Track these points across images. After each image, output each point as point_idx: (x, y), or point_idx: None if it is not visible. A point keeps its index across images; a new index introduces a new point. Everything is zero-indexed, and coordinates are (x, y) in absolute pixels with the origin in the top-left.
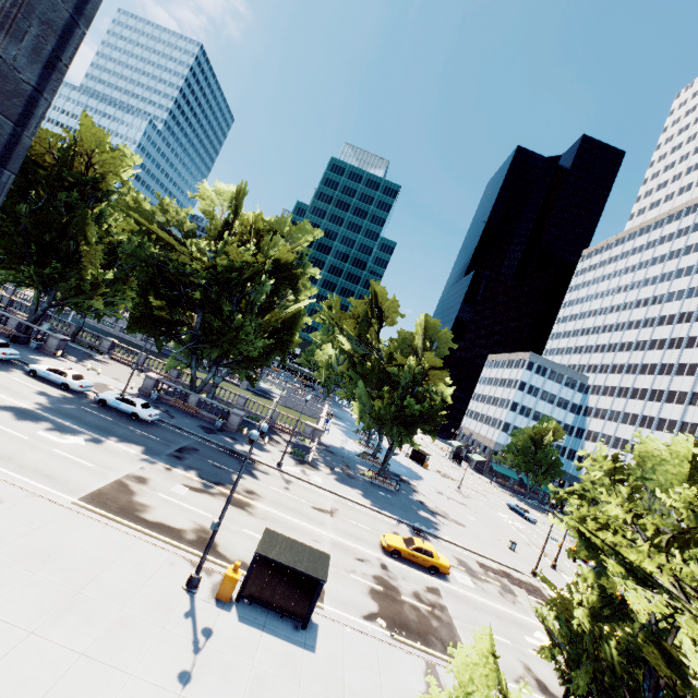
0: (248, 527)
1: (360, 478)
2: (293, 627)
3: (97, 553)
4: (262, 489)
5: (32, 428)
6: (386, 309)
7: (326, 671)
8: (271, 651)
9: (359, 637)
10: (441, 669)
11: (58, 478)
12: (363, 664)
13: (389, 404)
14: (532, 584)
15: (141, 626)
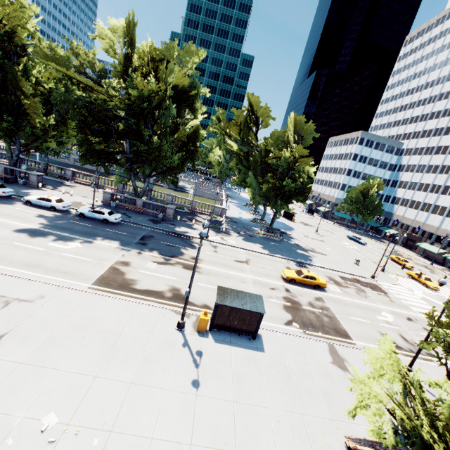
0: (200, 281)
1: (257, 236)
2: (247, 339)
3: (116, 318)
4: (201, 255)
5: (43, 241)
6: (261, 114)
7: (274, 362)
8: (239, 357)
9: (286, 337)
10: (337, 346)
11: (73, 273)
12: (293, 353)
13: (273, 186)
14: (373, 283)
15: (159, 358)
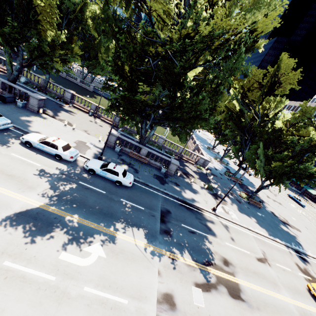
0: None
1: (242, 200)
2: None
3: None
4: (226, 251)
5: (51, 248)
6: (283, 80)
7: None
8: None
9: None
10: None
11: None
12: None
13: (287, 165)
14: None
15: None
